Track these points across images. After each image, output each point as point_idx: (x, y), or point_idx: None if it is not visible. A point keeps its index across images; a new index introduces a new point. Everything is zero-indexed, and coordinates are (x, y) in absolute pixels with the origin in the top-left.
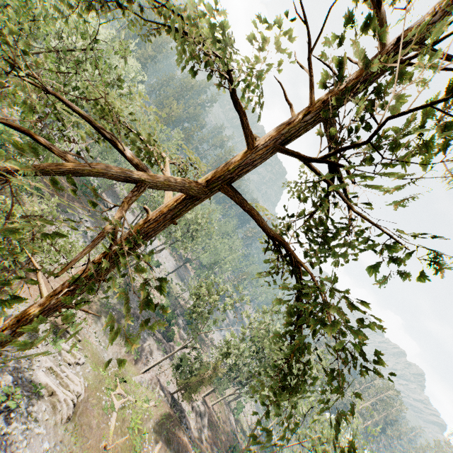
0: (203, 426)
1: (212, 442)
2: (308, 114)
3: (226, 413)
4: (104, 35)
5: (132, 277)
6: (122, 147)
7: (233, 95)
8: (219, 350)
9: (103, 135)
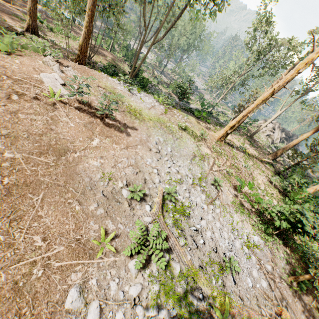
0: None
1: None
2: None
3: None
4: None
5: None
6: None
7: None
8: None
9: None
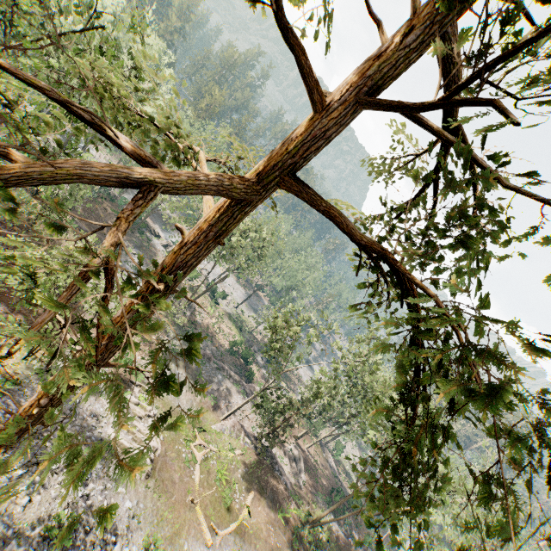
0: (299, 471)
1: (311, 487)
2: (410, 29)
3: (324, 456)
4: (111, 8)
5: (132, 341)
6: (110, 131)
7: (278, 15)
8: (308, 388)
9: (77, 115)
